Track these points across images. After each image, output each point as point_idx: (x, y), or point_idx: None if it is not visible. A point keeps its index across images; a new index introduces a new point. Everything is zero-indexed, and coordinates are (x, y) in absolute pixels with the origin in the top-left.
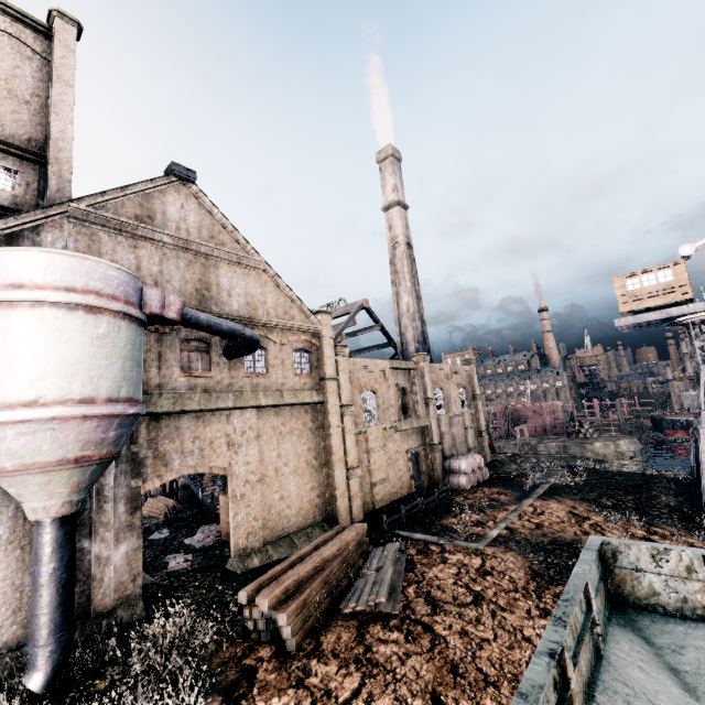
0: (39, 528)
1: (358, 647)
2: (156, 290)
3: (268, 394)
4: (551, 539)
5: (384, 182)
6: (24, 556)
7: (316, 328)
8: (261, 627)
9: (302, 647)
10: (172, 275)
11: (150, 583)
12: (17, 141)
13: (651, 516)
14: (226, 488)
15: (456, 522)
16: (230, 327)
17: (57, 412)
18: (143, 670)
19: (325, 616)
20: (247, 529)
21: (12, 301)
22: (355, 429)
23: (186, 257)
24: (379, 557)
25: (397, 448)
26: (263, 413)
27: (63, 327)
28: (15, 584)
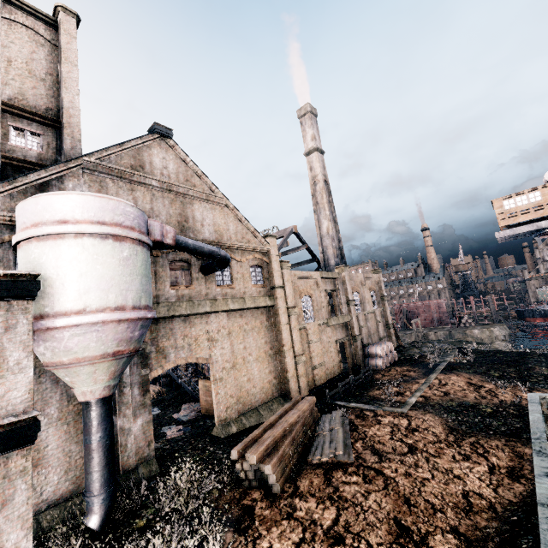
0: (87, 407)
1: (328, 488)
2: (157, 222)
3: (234, 301)
4: (458, 403)
5: (305, 133)
6: (70, 430)
7: (266, 249)
8: (251, 476)
9: (284, 490)
10: (160, 211)
11: (156, 447)
12: (38, 111)
13: (531, 382)
14: (198, 375)
15: (383, 393)
16: (210, 249)
17: (100, 317)
18: (169, 511)
19: (296, 466)
20: (226, 404)
21: (61, 233)
22: (298, 325)
23: (169, 196)
24: (329, 422)
25: (329, 339)
26: (232, 315)
27: (99, 252)
28: (65, 451)
